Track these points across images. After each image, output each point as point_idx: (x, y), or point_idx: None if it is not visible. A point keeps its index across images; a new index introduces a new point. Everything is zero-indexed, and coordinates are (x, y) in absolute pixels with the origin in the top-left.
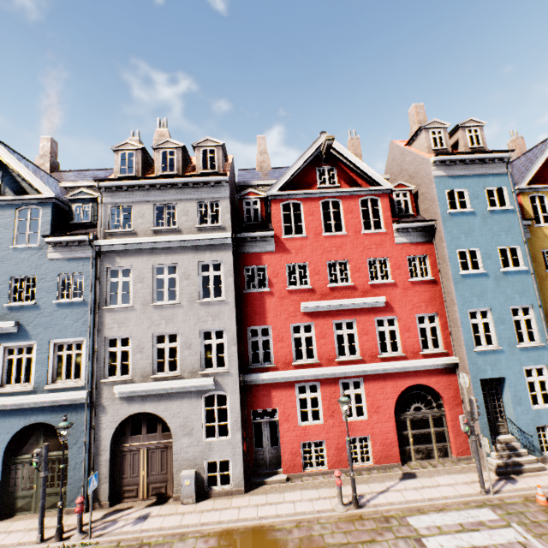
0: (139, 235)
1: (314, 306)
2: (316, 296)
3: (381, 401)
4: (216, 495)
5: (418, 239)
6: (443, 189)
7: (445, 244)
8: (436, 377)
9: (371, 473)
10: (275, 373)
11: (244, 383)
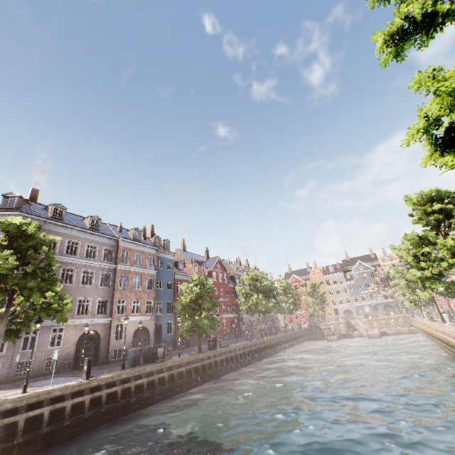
0: None
1: None
2: None
3: None
4: None
5: None
6: None
7: None
8: None
9: None
10: None
11: None
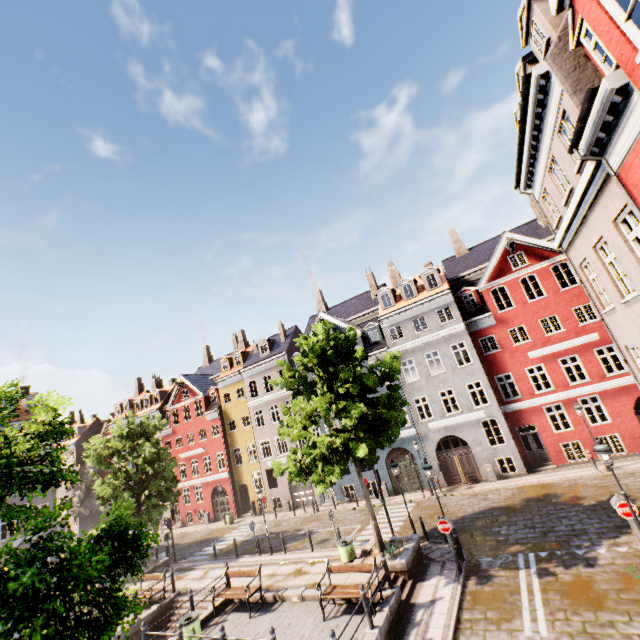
0: (409, 339)
1: (539, 353)
2: (538, 346)
3: (619, 408)
4: (509, 477)
5: None
6: None
7: None
8: None
9: (625, 458)
10: (524, 402)
11: (504, 411)
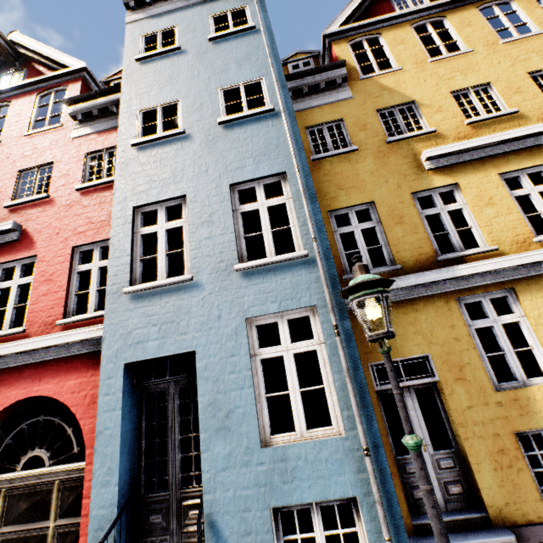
0: None
1: None
2: None
3: None
4: None
5: (110, 124)
6: (138, 35)
7: (120, 106)
8: (78, 375)
9: None
10: None
11: None
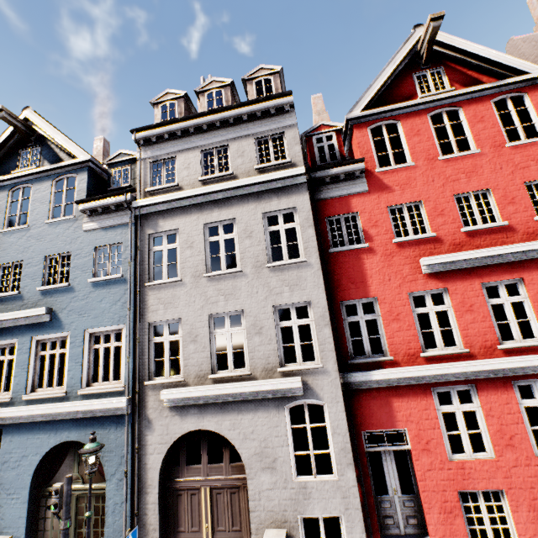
0: (184, 189)
1: (445, 263)
2: (444, 248)
3: None
4: None
5: None
6: None
7: None
8: None
9: None
10: (395, 371)
11: (345, 386)
